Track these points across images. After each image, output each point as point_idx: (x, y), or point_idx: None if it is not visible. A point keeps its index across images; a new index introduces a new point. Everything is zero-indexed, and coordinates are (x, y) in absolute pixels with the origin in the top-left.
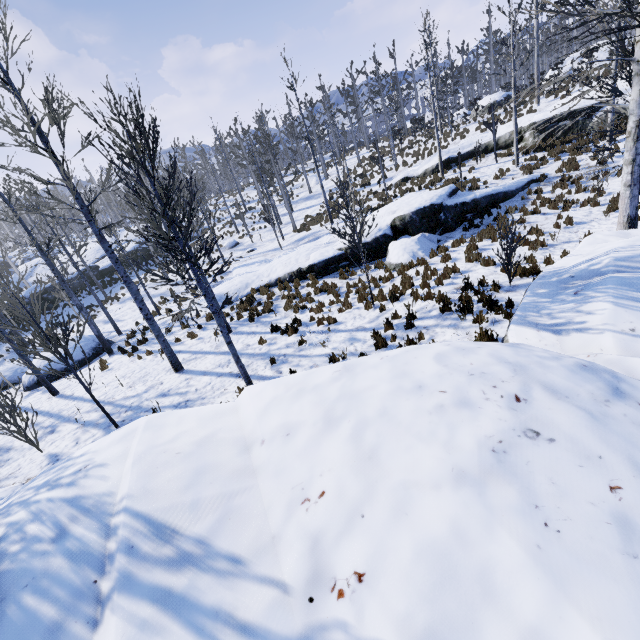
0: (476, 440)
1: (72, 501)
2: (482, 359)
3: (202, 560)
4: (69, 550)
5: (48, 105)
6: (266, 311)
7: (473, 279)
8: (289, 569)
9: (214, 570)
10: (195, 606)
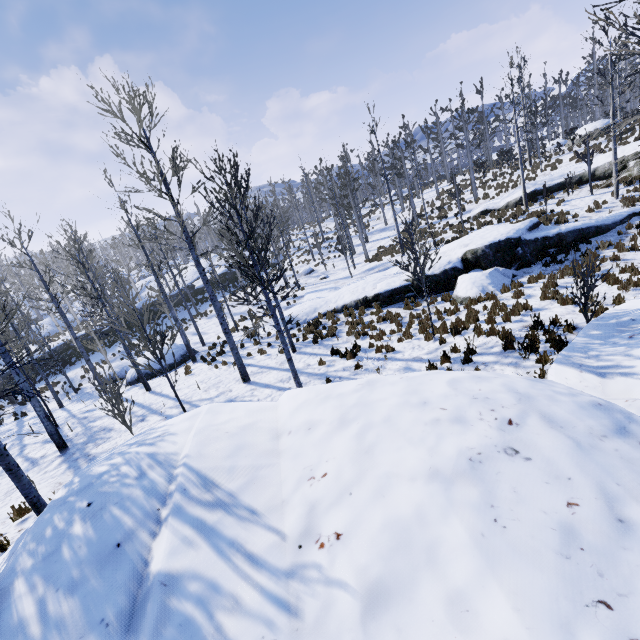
0: (457, 449)
1: (151, 455)
2: (492, 387)
3: (230, 507)
4: (145, 486)
5: (173, 162)
6: (329, 335)
7: (546, 318)
8: (289, 524)
9: (237, 515)
10: (219, 535)
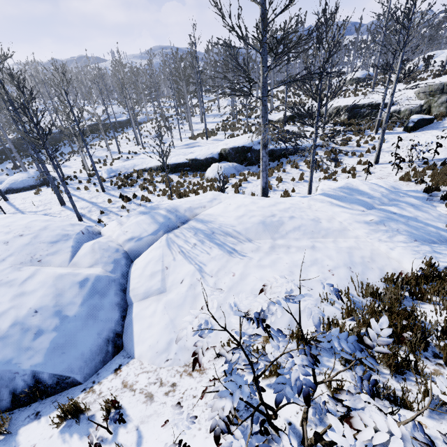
0: None
1: None
2: (42, 224)
3: None
4: None
5: None
6: (130, 185)
7: None
8: None
9: None
10: None
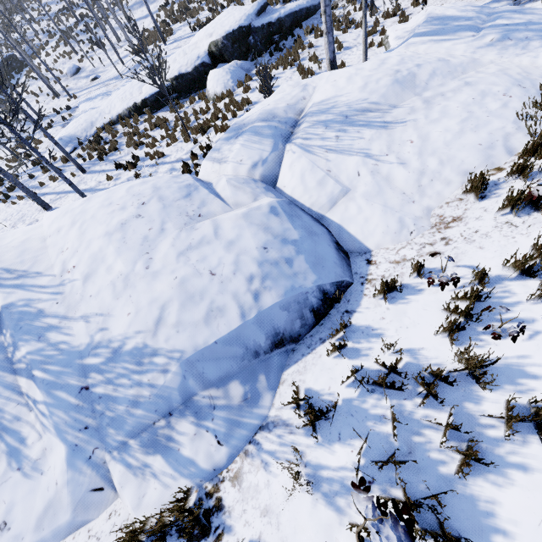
0: (118, 221)
1: None
2: (146, 187)
3: (27, 275)
4: None
5: None
6: (112, 150)
7: None
8: (56, 271)
9: (31, 277)
10: (25, 285)
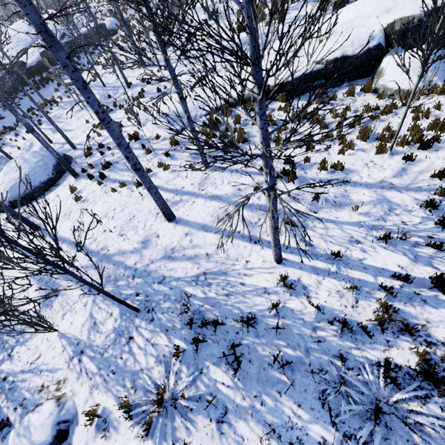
0: None
1: None
2: None
3: None
4: None
5: None
6: (240, 141)
7: None
8: None
9: None
10: None
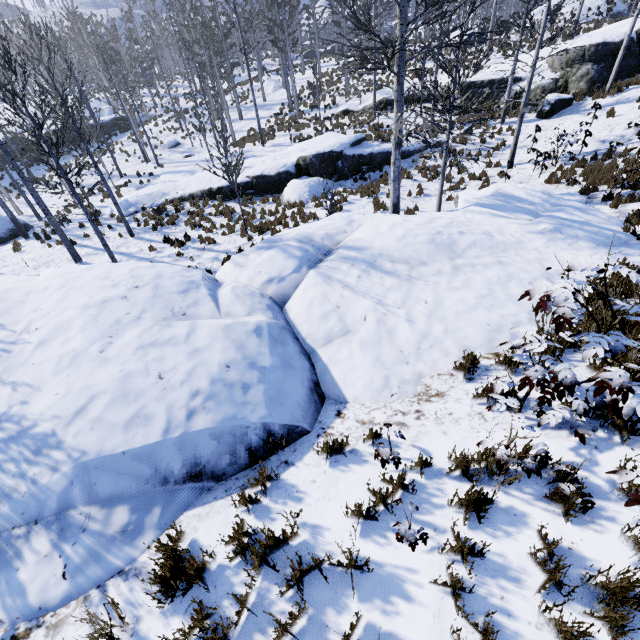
0: (102, 297)
1: None
2: (151, 272)
3: None
4: None
5: None
6: (170, 223)
7: None
8: (19, 328)
9: None
10: None
